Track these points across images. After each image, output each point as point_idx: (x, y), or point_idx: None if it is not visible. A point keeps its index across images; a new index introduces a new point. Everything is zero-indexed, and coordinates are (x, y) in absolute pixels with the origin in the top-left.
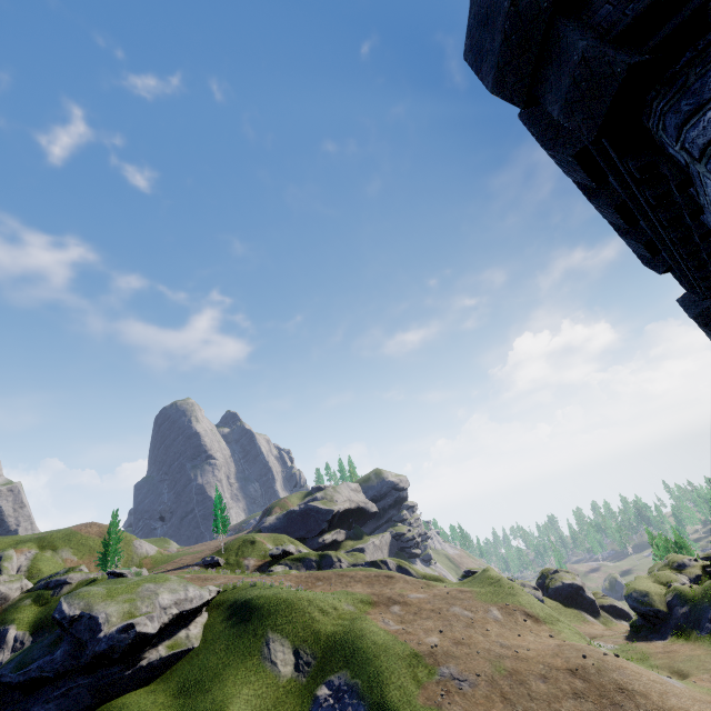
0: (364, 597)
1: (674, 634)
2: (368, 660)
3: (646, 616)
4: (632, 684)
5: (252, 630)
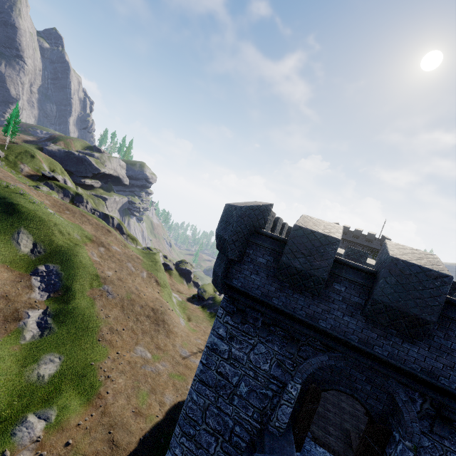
0: (89, 235)
1: (202, 306)
2: (73, 267)
3: (199, 296)
4: (168, 321)
5: (11, 222)
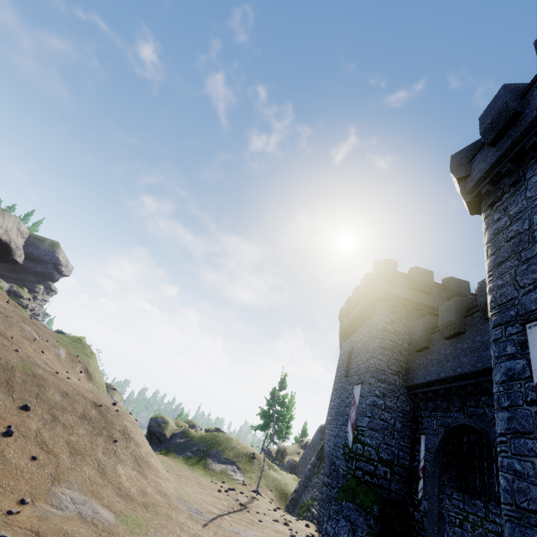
0: None
1: (160, 451)
2: None
3: (153, 434)
4: (136, 435)
5: None
